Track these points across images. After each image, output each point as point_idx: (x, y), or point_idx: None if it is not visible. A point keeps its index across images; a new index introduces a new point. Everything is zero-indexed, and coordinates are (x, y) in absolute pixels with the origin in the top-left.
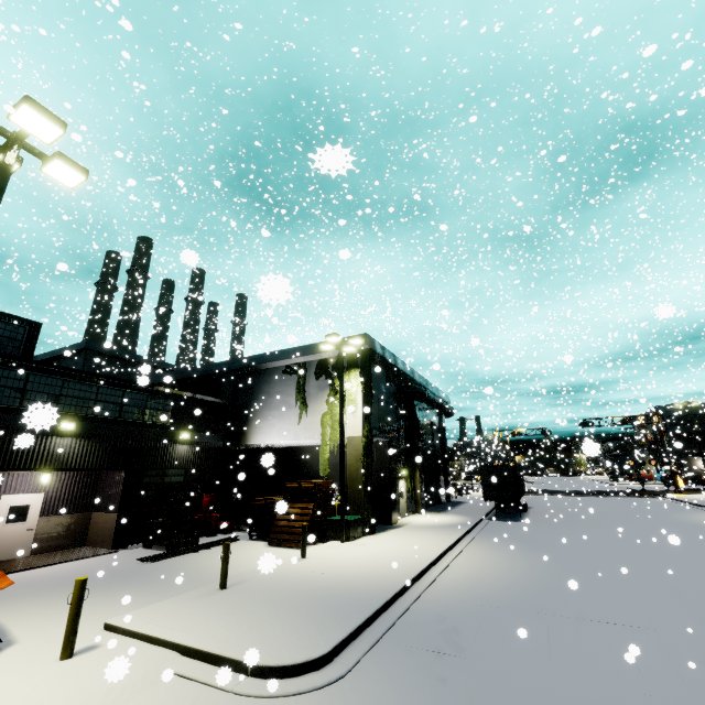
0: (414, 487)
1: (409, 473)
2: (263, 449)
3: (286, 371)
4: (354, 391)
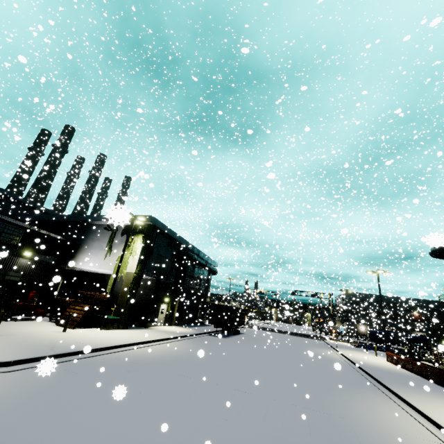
0: (174, 310)
1: (171, 301)
2: (87, 272)
3: (106, 228)
4: (137, 246)
